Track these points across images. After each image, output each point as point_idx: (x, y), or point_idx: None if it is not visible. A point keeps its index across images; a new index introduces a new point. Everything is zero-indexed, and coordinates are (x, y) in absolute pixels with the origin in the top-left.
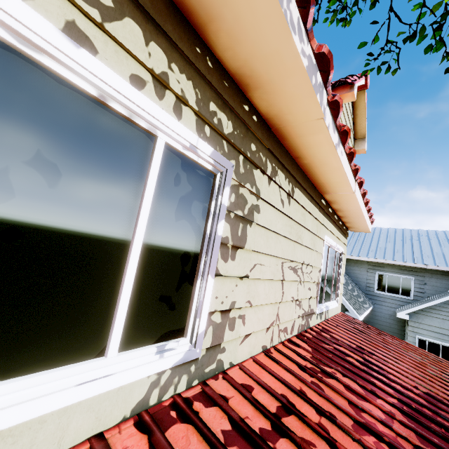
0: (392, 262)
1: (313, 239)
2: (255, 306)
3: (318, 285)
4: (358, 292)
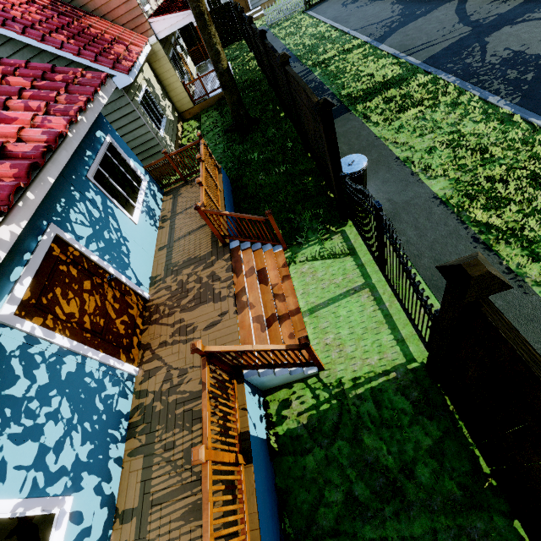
0: None
1: None
2: None
3: None
4: None
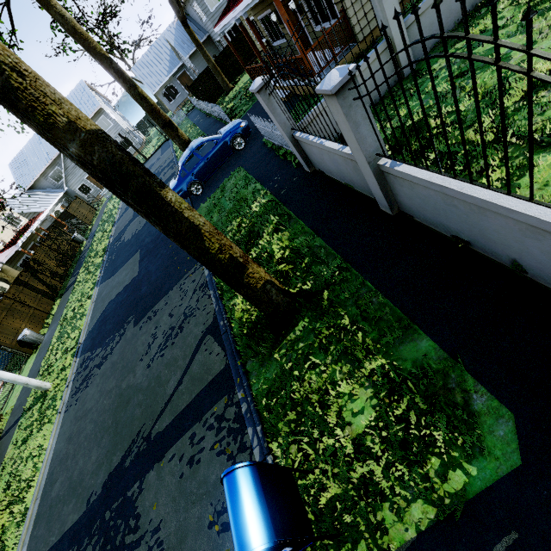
0: (44, 169)
1: None
2: (4, 238)
3: (12, 226)
4: (52, 194)
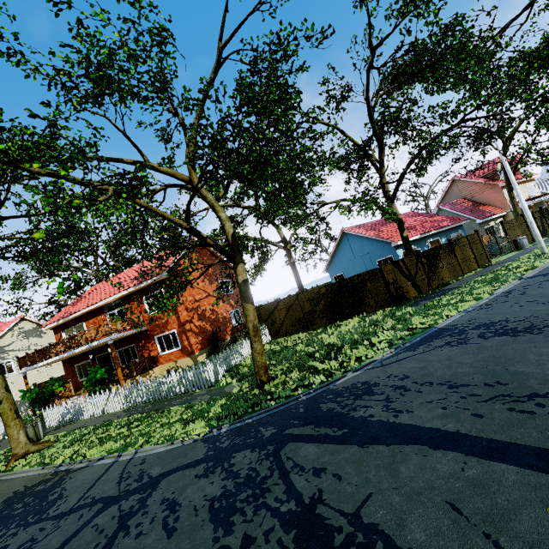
0: None
1: (524, 188)
2: None
3: (529, 193)
4: None
